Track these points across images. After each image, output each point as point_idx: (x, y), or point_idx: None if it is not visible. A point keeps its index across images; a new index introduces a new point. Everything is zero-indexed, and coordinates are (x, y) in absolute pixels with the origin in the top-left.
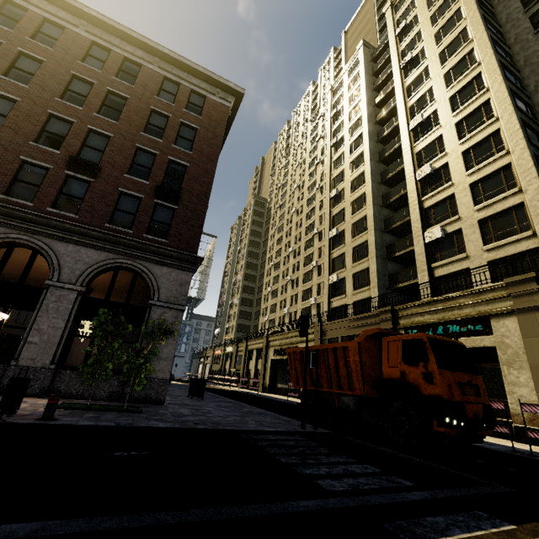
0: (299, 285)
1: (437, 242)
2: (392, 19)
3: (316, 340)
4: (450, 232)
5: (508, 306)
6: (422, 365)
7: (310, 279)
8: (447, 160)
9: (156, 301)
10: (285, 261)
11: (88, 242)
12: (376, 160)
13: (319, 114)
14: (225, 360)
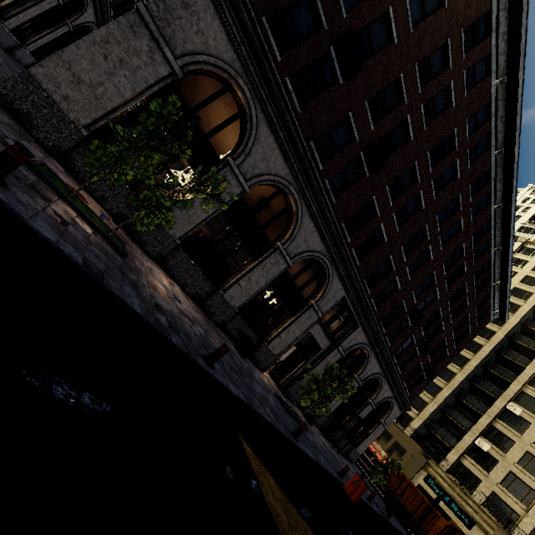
0: None
1: (479, 449)
2: None
3: None
4: (491, 454)
5: (488, 531)
6: None
7: None
8: (532, 422)
9: (384, 422)
10: None
11: (393, 387)
12: (495, 348)
13: None
14: None
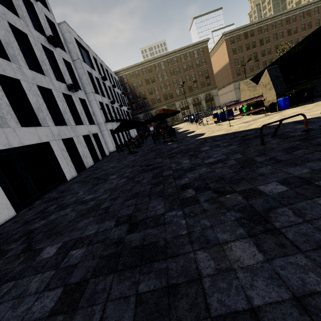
0: None
1: None
2: None
3: None
4: None
5: None
6: None
7: None
8: None
9: None
10: None
11: None
12: None
13: None
14: None
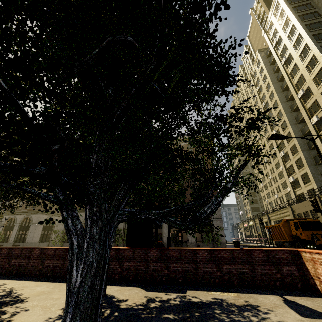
0: (277, 181)
1: None
2: (268, 40)
3: (291, 215)
4: None
5: None
6: (299, 230)
7: (282, 176)
8: None
9: (213, 218)
10: (264, 167)
11: None
12: (290, 111)
13: (251, 83)
14: (250, 229)
